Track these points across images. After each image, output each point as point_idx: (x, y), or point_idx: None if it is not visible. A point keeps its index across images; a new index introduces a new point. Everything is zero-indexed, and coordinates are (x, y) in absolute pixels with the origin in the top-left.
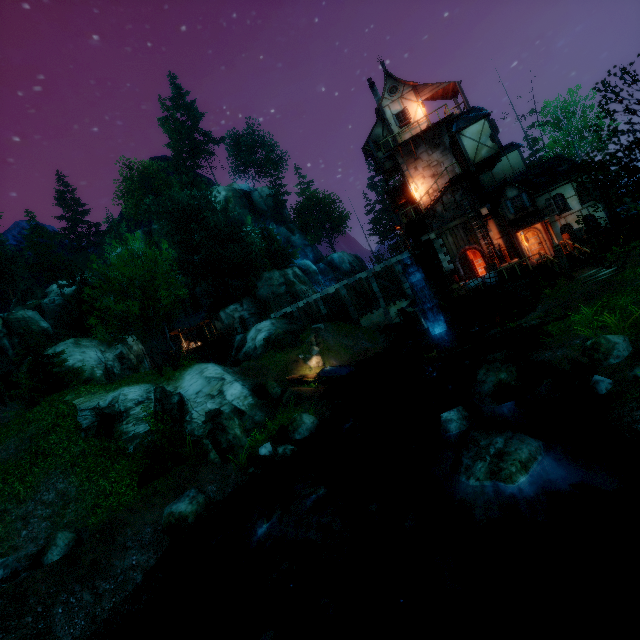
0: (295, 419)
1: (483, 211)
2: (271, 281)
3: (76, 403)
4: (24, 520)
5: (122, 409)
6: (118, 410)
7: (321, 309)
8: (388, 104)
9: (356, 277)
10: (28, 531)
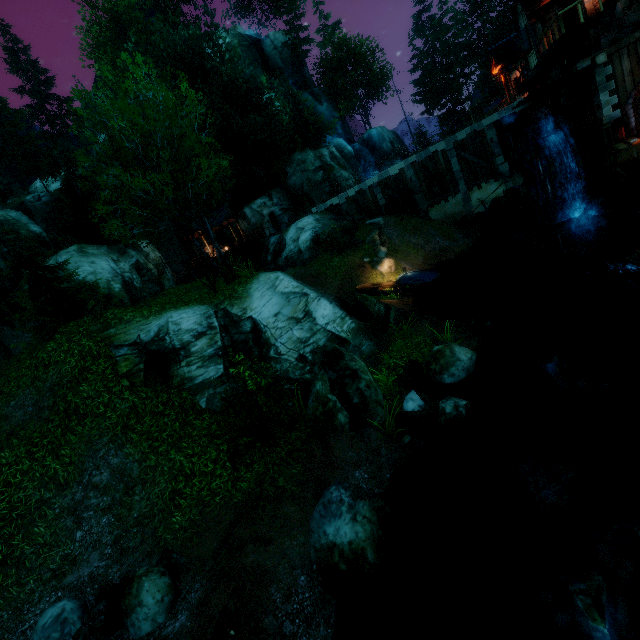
0: (442, 354)
1: None
2: (304, 165)
3: (105, 337)
4: (74, 514)
5: (176, 345)
6: (170, 346)
7: (378, 199)
8: None
9: (429, 150)
10: (84, 532)
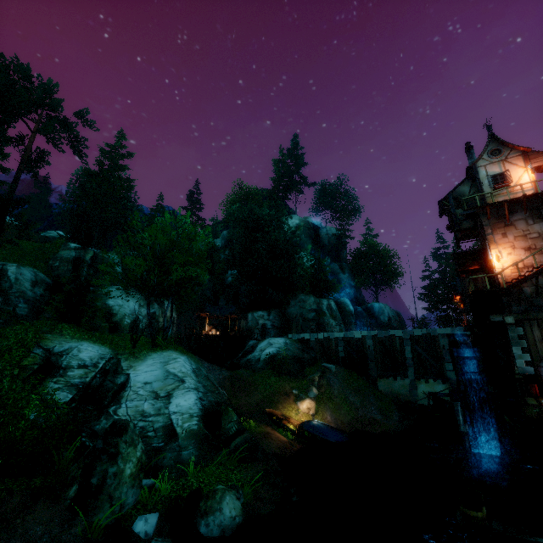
0: (214, 494)
1: None
2: (304, 304)
3: (42, 337)
4: None
5: (63, 364)
6: (60, 363)
7: (339, 350)
8: (485, 164)
9: (389, 332)
10: None
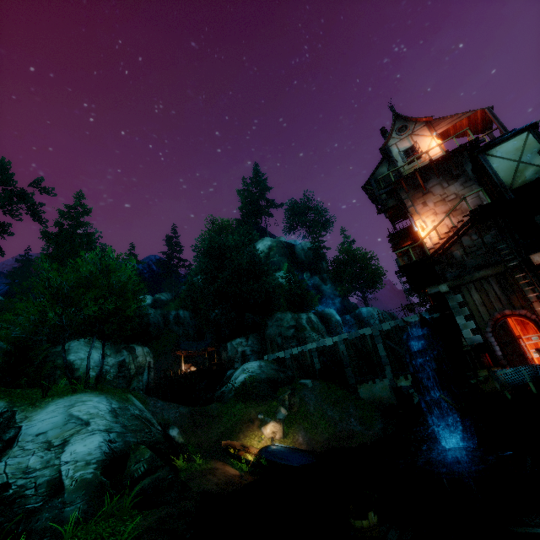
0: None
1: (535, 258)
2: (281, 322)
3: None
4: None
5: None
6: None
7: (314, 362)
8: (395, 142)
9: (358, 332)
10: None
